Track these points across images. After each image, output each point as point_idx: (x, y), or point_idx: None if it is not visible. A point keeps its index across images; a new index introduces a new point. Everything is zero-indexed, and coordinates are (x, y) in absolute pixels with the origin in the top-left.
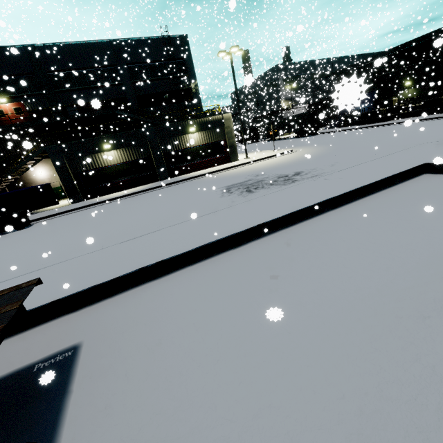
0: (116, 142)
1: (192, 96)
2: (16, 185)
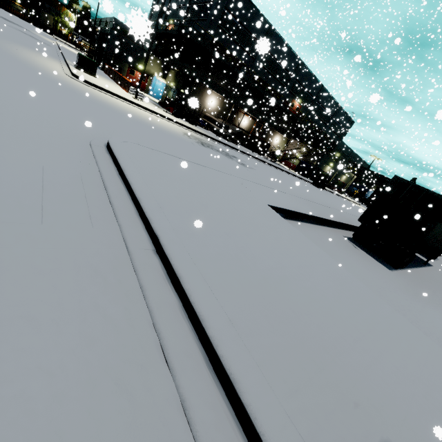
0: (333, 165)
1: (334, 147)
2: (266, 139)
